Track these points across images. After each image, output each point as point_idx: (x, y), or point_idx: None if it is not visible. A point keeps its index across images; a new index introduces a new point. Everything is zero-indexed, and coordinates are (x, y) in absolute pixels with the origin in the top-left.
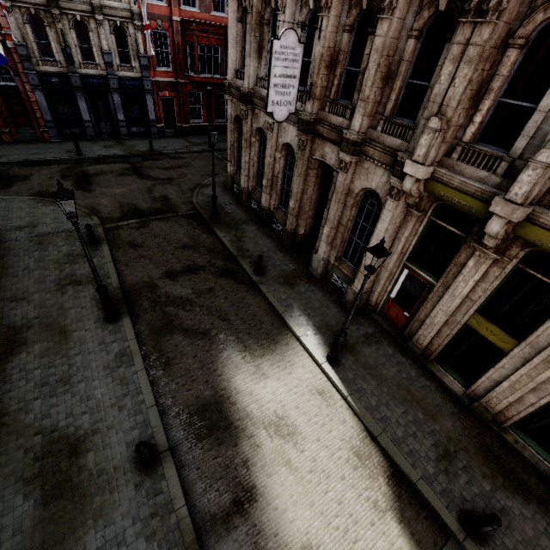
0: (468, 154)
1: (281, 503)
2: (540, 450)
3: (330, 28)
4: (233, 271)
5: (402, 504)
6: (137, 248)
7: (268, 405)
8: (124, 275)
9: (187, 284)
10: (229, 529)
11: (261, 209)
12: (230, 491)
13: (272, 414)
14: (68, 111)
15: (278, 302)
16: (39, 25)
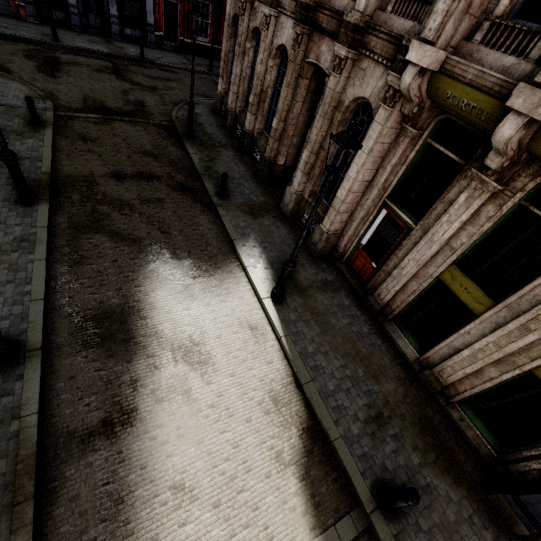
0: (497, 32)
1: (163, 433)
2: (487, 433)
3: None
4: (193, 189)
5: (311, 461)
6: (87, 142)
7: (185, 327)
8: (61, 164)
9: (134, 188)
10: (85, 451)
11: (244, 132)
12: (103, 410)
13: (186, 338)
14: None
15: (233, 228)
16: None
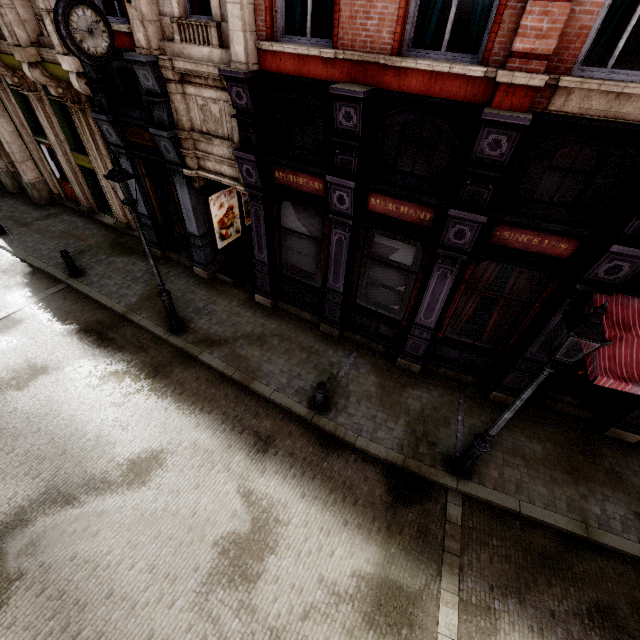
0: None
1: None
2: None
3: None
4: None
5: (30, 281)
6: None
7: None
8: None
9: None
10: None
11: None
12: None
13: None
14: None
15: None
16: None
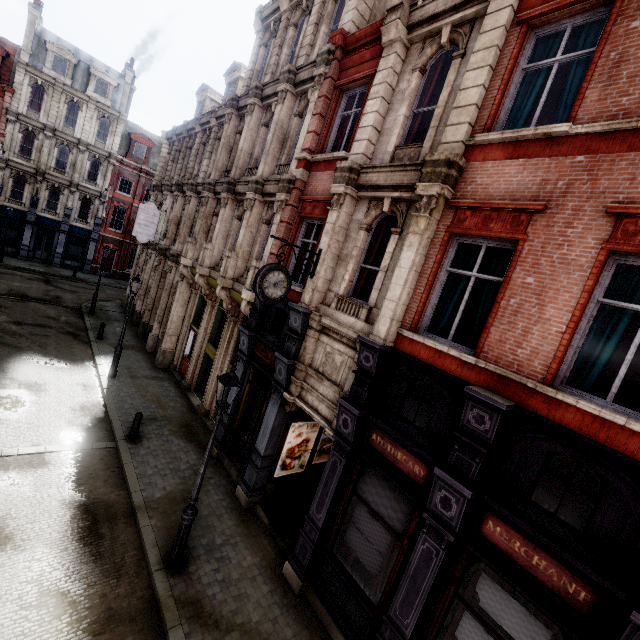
0: None
1: None
2: None
3: (177, 208)
4: (78, 335)
5: (93, 426)
6: (2, 308)
7: (34, 379)
8: None
9: (29, 329)
10: None
11: (134, 312)
12: None
13: (33, 382)
14: (12, 235)
15: (98, 351)
16: (22, 181)
